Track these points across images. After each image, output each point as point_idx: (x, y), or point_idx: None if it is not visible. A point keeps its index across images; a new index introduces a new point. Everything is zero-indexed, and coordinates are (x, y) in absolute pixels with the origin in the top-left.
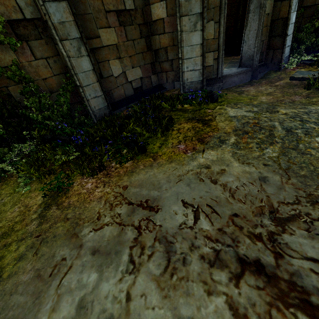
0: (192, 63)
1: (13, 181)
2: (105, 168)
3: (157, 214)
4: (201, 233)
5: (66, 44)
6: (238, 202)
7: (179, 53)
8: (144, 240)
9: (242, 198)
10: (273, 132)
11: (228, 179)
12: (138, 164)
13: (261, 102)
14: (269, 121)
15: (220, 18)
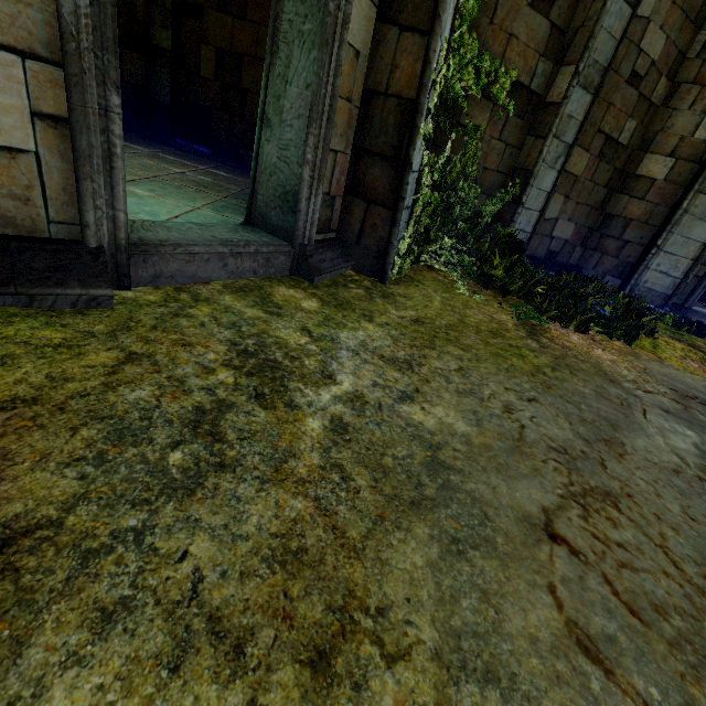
0: (671, 263)
1: (430, 277)
2: (585, 331)
3: None
4: None
5: (553, 143)
6: None
7: (661, 238)
8: None
9: None
10: None
11: None
12: (636, 351)
13: None
14: None
15: None
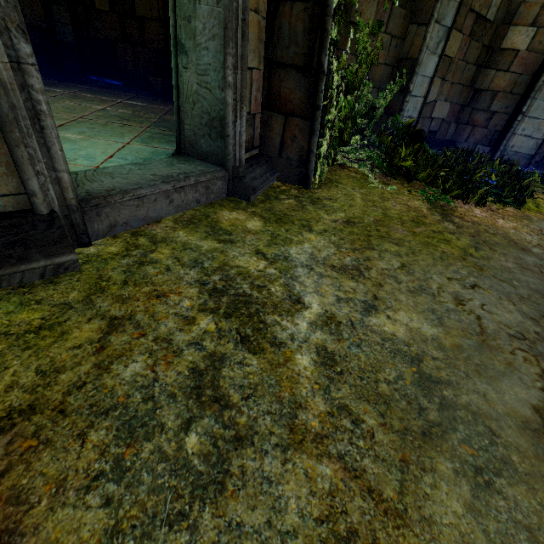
0: (534, 126)
1: (344, 175)
2: (483, 203)
3: None
4: None
5: (435, 28)
6: None
7: (526, 105)
8: None
9: None
10: None
11: None
12: (527, 214)
13: None
14: None
15: None
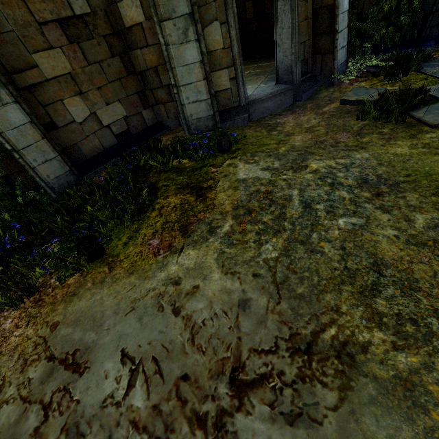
0: (194, 91)
1: None
2: (38, 290)
3: (81, 379)
4: (128, 414)
5: None
6: (196, 350)
7: (171, 77)
8: (47, 431)
9: (204, 342)
10: (286, 209)
11: (197, 306)
12: (86, 280)
13: (291, 148)
14: (286, 189)
15: (227, 16)
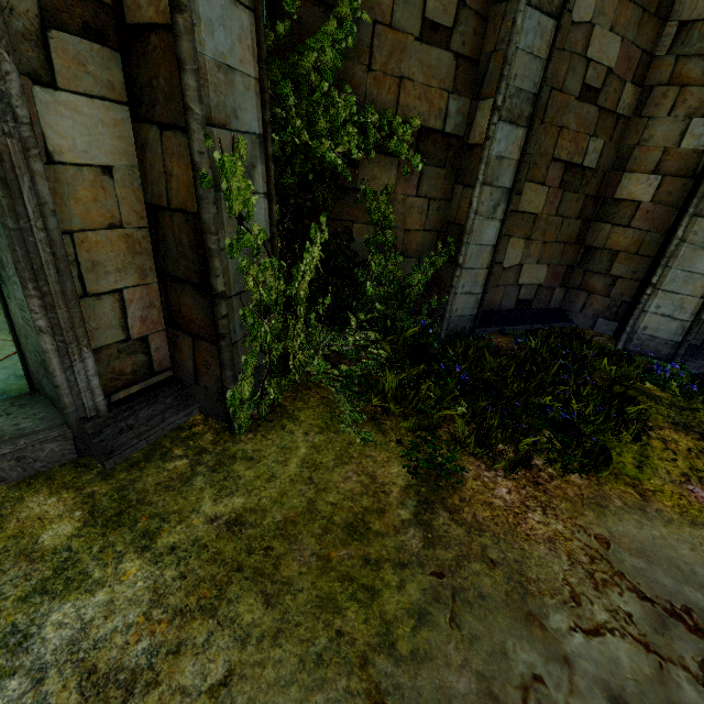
0: (674, 303)
1: (315, 400)
2: (527, 465)
3: None
4: None
5: (485, 191)
6: None
7: (656, 274)
8: None
9: None
10: None
11: None
12: (605, 491)
13: None
14: None
15: None
